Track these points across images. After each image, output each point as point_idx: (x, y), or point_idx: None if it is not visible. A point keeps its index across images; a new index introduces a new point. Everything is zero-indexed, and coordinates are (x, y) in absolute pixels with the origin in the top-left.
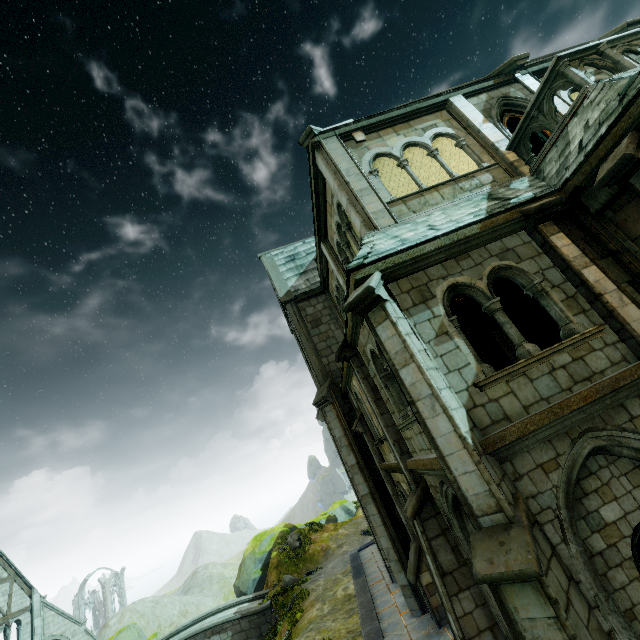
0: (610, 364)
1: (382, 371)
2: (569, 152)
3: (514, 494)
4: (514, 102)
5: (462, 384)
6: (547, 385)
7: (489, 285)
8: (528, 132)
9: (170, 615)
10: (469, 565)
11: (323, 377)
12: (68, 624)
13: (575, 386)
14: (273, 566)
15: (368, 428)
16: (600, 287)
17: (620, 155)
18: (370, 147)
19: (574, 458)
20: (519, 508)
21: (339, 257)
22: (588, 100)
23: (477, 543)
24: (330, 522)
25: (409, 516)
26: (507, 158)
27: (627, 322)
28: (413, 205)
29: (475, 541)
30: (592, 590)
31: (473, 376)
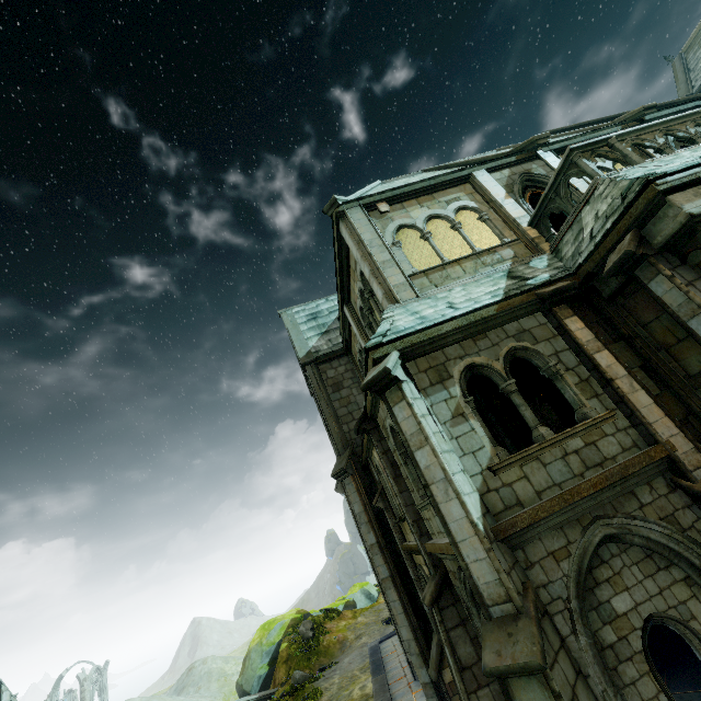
0: (621, 450)
1: (401, 447)
2: (582, 238)
3: (524, 583)
4: (536, 178)
5: (476, 467)
6: (560, 470)
7: (505, 366)
8: (547, 212)
9: None
10: None
11: (343, 446)
12: None
13: (587, 472)
14: (282, 660)
15: (389, 504)
16: (611, 372)
17: (623, 251)
18: (394, 218)
19: (585, 546)
20: (528, 598)
21: (362, 321)
22: (598, 192)
23: (487, 634)
24: (348, 608)
25: (427, 604)
26: (528, 234)
27: (637, 408)
28: (435, 278)
29: (485, 632)
30: (601, 685)
31: (487, 459)
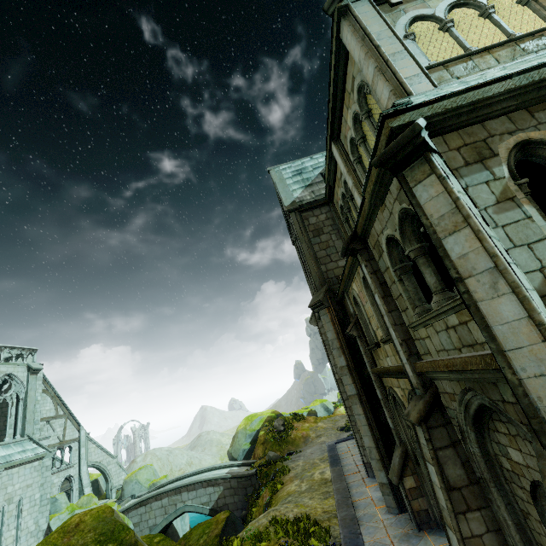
0: None
1: (397, 263)
2: None
3: None
4: None
5: (534, 263)
6: None
7: None
8: None
9: (179, 463)
10: (482, 485)
11: (320, 283)
12: (105, 456)
13: None
14: (260, 442)
15: (362, 333)
16: None
17: None
18: (407, 10)
19: None
20: None
21: (351, 157)
22: None
23: None
24: (311, 415)
25: (414, 421)
26: None
27: None
28: (457, 70)
29: None
30: None
31: None
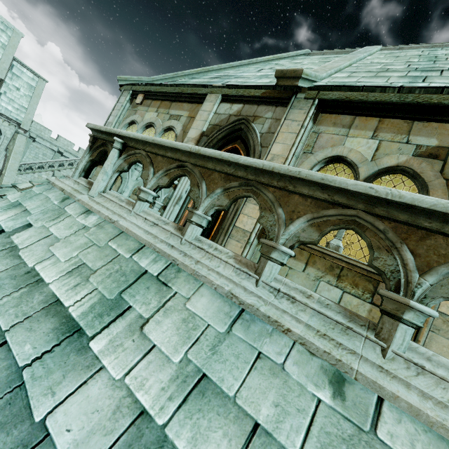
0: None
1: None
2: None
3: None
4: (247, 133)
5: None
6: None
7: None
8: None
9: None
10: None
11: None
12: None
13: None
14: None
15: None
16: None
17: None
18: (137, 112)
19: None
20: None
21: None
22: None
23: None
24: None
25: None
26: None
27: None
28: None
29: None
30: None
31: None
